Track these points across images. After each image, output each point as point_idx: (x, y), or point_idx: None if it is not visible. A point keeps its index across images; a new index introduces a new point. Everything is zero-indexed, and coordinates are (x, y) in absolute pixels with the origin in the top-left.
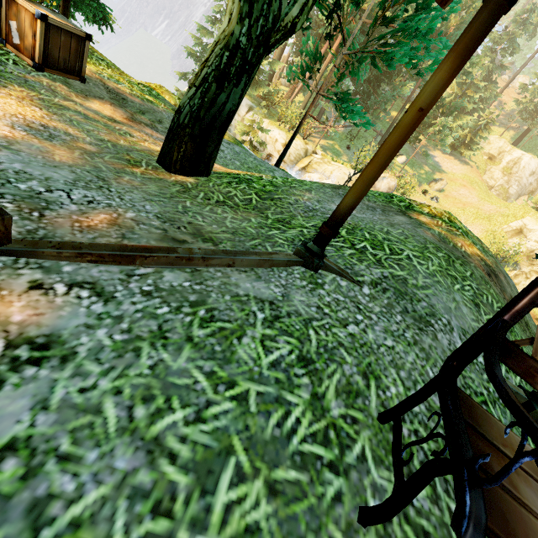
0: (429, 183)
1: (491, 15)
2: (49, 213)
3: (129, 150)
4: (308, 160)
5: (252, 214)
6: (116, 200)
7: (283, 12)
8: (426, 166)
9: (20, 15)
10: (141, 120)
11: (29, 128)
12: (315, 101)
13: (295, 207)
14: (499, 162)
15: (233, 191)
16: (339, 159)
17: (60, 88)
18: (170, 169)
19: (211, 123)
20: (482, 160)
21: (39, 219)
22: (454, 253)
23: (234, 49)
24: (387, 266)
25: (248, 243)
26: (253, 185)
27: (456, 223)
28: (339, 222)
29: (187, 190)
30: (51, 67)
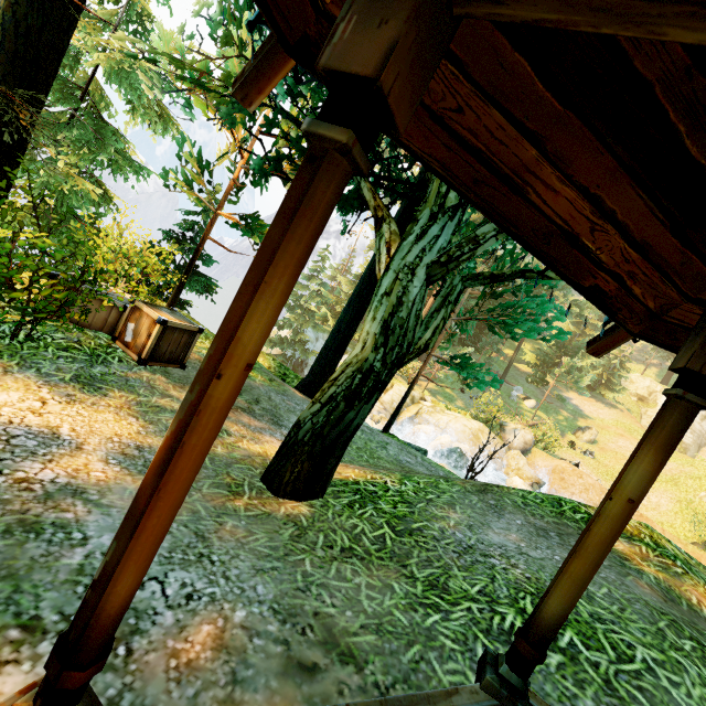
0: (574, 432)
1: (684, 416)
2: (138, 644)
3: (229, 464)
4: (416, 409)
5: (392, 572)
6: (220, 583)
7: (416, 336)
8: (564, 411)
9: (141, 319)
10: (238, 404)
11: (124, 456)
12: (427, 361)
13: (443, 545)
14: (654, 404)
15: (359, 523)
16: (453, 404)
17: (159, 381)
18: (278, 492)
19: (335, 440)
20: (632, 402)
21: (126, 664)
22: (699, 627)
23: (367, 372)
24: (627, 698)
25: (404, 656)
26: (381, 505)
27: (665, 546)
28: (546, 638)
29: (302, 532)
30: (155, 360)
